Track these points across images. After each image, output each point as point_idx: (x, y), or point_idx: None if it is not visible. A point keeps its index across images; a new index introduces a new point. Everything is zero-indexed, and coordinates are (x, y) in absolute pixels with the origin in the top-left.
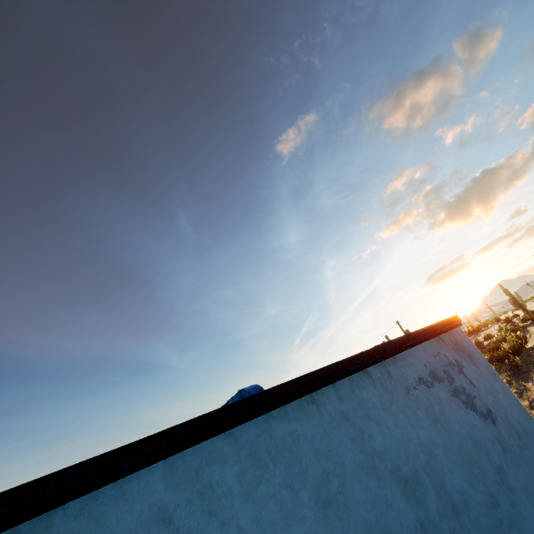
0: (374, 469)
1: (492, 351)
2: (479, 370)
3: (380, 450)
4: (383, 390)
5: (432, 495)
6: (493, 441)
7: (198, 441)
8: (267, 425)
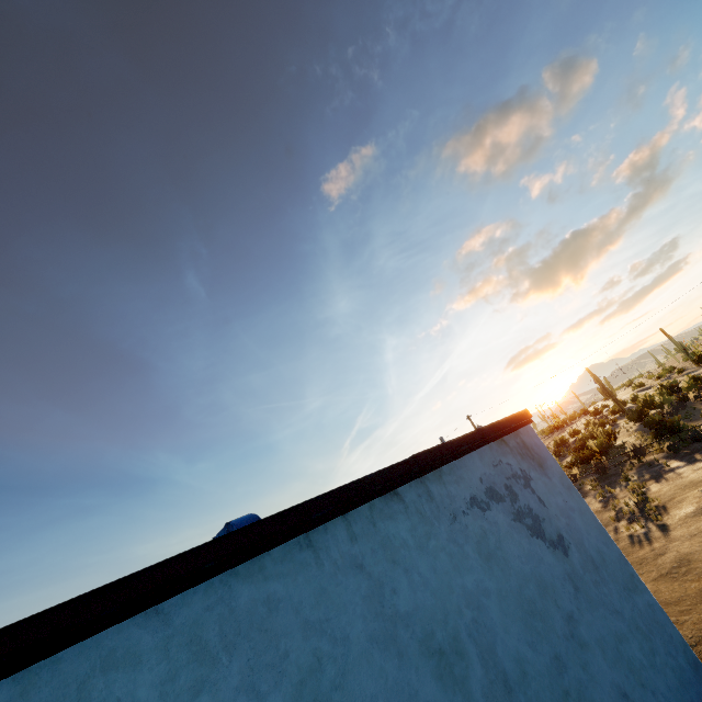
0: (394, 641)
1: (578, 450)
2: (551, 482)
3: (407, 611)
4: (419, 520)
5: (477, 669)
6: (564, 579)
7: (90, 633)
8: (226, 590)
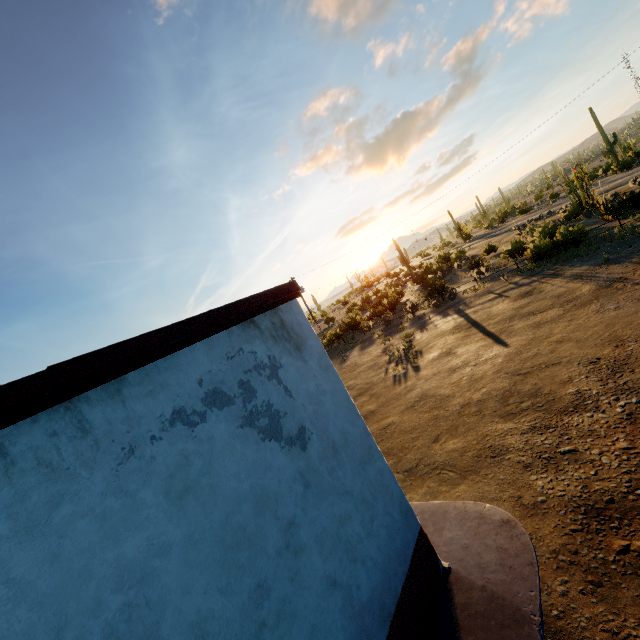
0: None
1: (376, 306)
2: (307, 365)
3: None
4: (39, 479)
5: None
6: (294, 481)
7: None
8: None
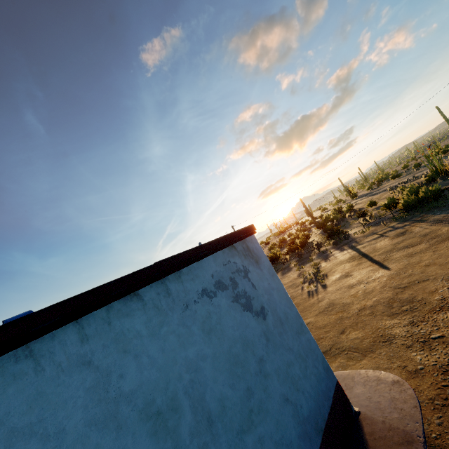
0: (115, 418)
1: (290, 245)
2: (262, 272)
3: (132, 389)
4: (155, 313)
5: (188, 416)
6: (260, 336)
7: None
8: None
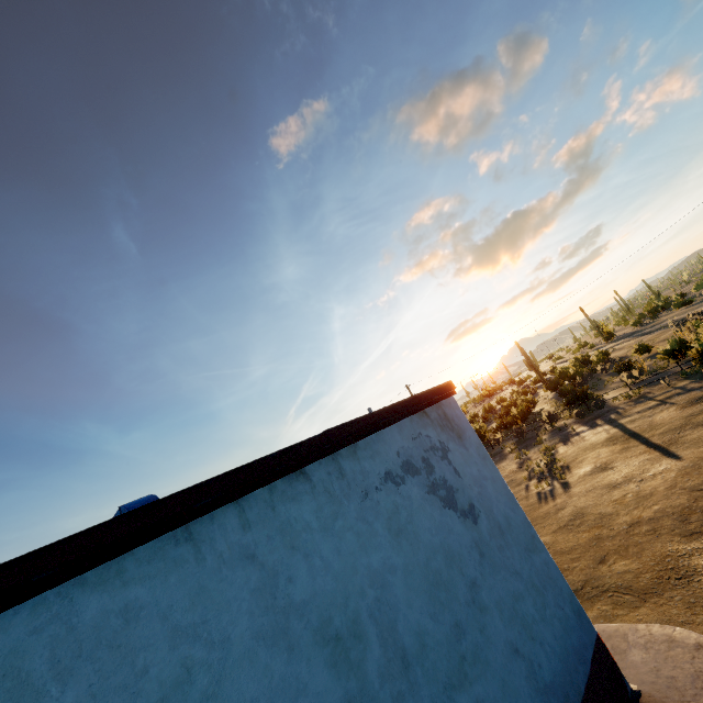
0: (285, 634)
1: (502, 417)
2: (468, 452)
3: (303, 599)
4: (326, 499)
5: (375, 649)
6: (471, 547)
7: None
8: (65, 604)
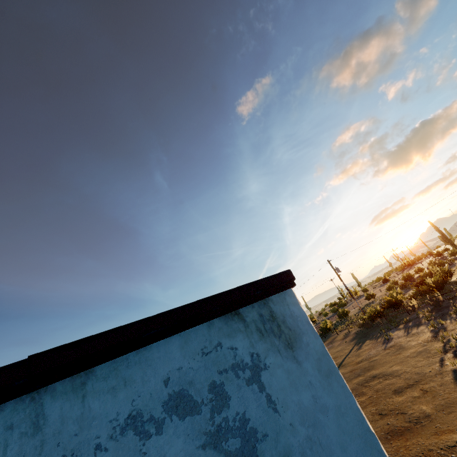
0: None
1: (419, 285)
2: (300, 368)
3: None
4: None
5: None
6: None
7: None
8: None
